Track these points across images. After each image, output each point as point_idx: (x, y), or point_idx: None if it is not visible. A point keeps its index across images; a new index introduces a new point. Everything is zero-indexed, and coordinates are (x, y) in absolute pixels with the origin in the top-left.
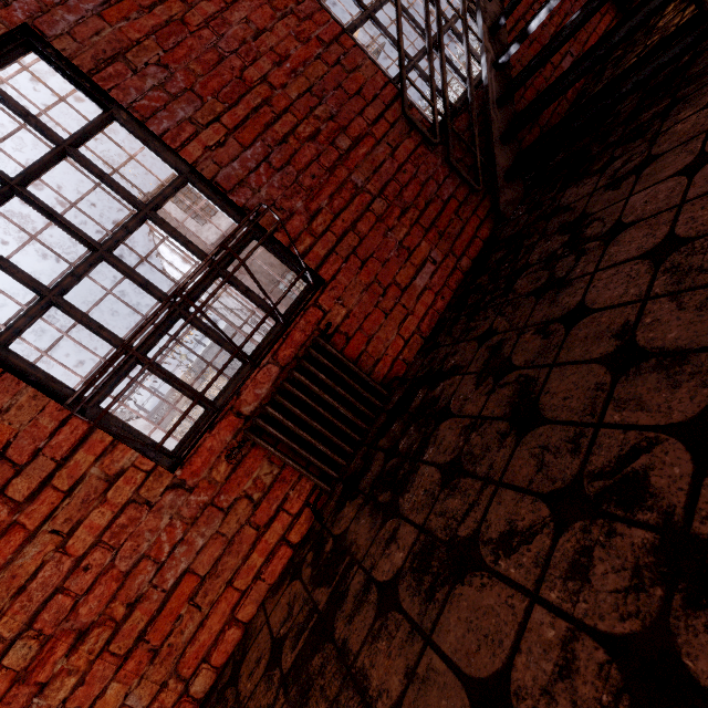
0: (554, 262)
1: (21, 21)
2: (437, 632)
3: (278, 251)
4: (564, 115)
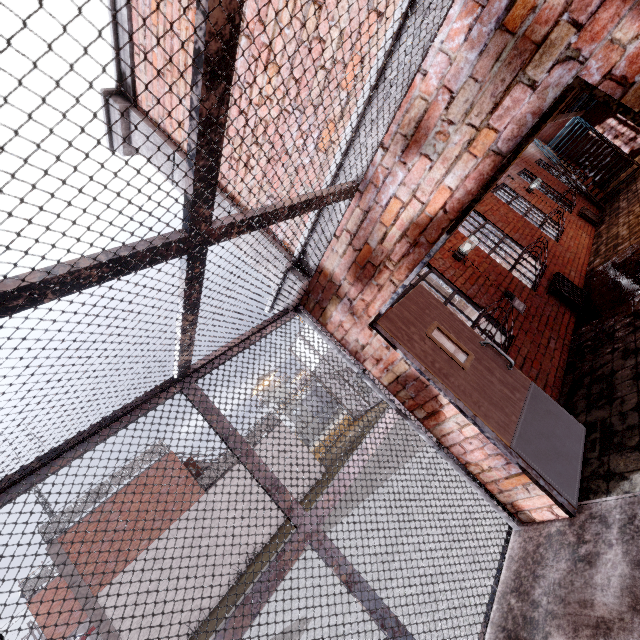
0: (626, 193)
1: (524, 168)
2: (638, 195)
3: (566, 199)
4: (601, 201)
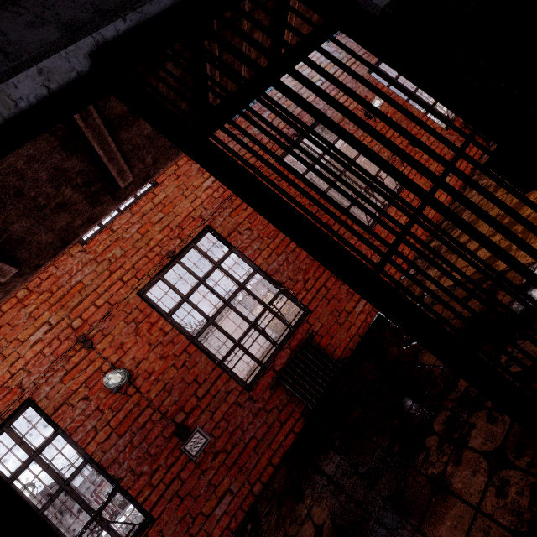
0: None
1: None
2: None
3: None
4: None
